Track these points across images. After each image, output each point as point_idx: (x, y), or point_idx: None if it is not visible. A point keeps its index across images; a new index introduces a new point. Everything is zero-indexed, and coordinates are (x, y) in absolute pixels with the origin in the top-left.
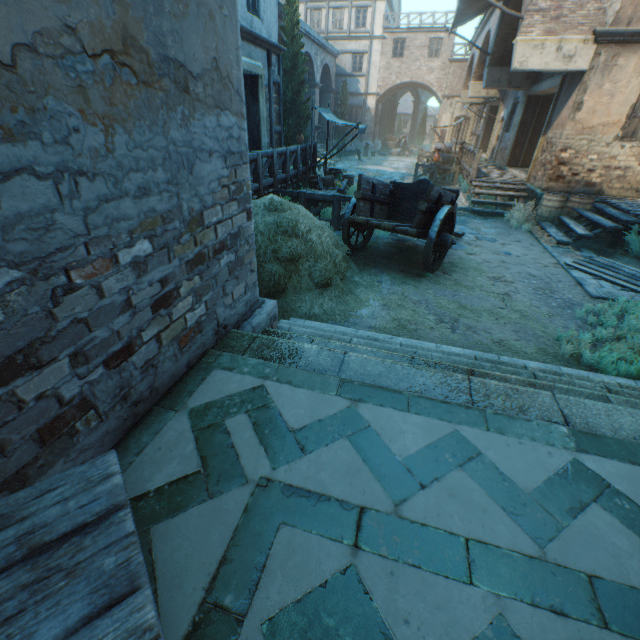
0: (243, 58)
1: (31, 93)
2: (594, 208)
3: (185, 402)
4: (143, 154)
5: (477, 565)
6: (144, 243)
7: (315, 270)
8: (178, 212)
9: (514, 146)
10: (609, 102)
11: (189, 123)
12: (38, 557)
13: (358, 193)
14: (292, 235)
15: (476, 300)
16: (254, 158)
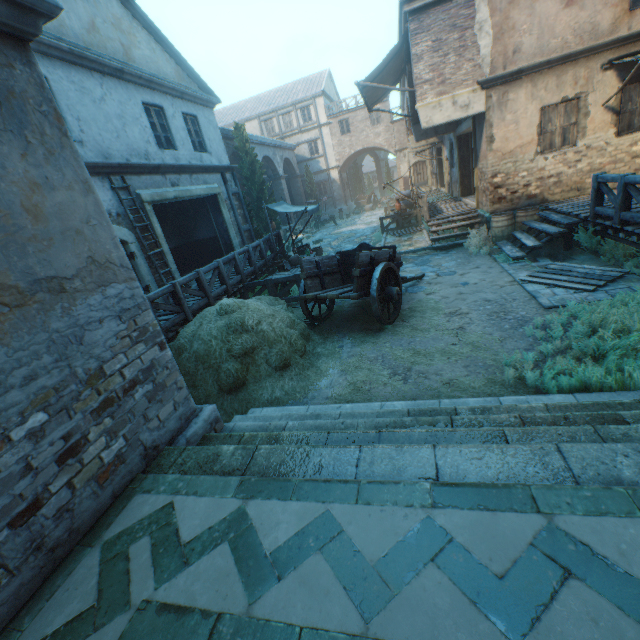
0: (199, 186)
1: None
2: (541, 217)
3: (102, 535)
4: (25, 353)
5: None
6: (38, 415)
7: (271, 356)
8: (73, 378)
9: (461, 178)
10: (516, 128)
11: (71, 311)
12: None
13: (302, 274)
14: (243, 331)
15: (430, 342)
16: (215, 266)
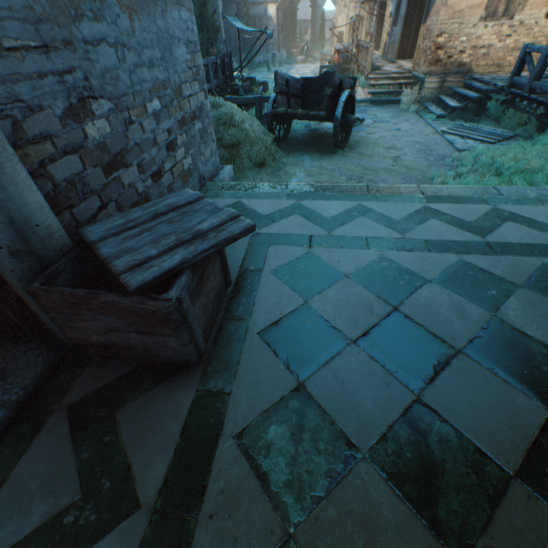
0: None
1: None
2: (465, 85)
3: None
4: (147, 37)
5: (371, 244)
6: (156, 101)
7: (252, 153)
8: (169, 83)
9: (402, 39)
10: None
11: (165, 16)
12: (178, 211)
13: (276, 88)
14: (230, 126)
15: (375, 163)
16: None
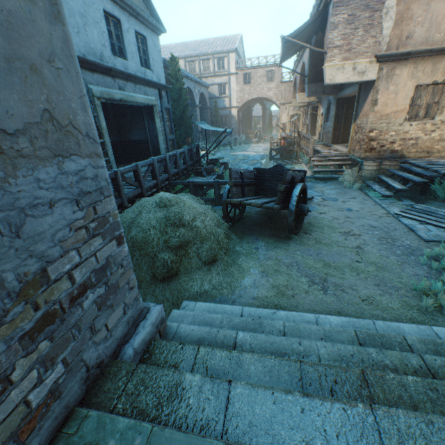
0: (141, 95)
1: None
2: (402, 168)
3: None
4: None
5: None
6: None
7: (202, 250)
8: None
9: (334, 130)
10: (395, 97)
11: (6, 184)
12: None
13: (230, 181)
14: (180, 225)
15: (336, 256)
16: (151, 163)
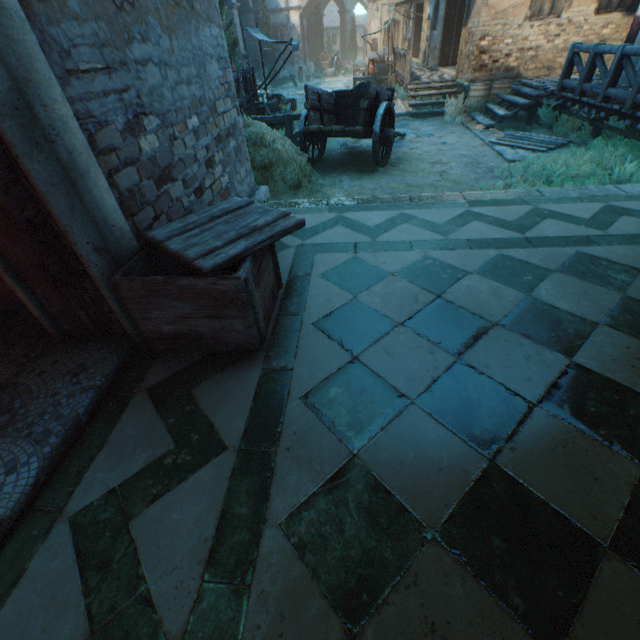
0: None
1: (144, 14)
2: (513, 91)
3: None
4: (184, 55)
5: (415, 246)
6: (195, 118)
7: (286, 175)
8: (205, 100)
9: (442, 44)
10: None
11: (198, 33)
12: (231, 214)
13: (307, 104)
14: (261, 146)
15: (420, 180)
16: None
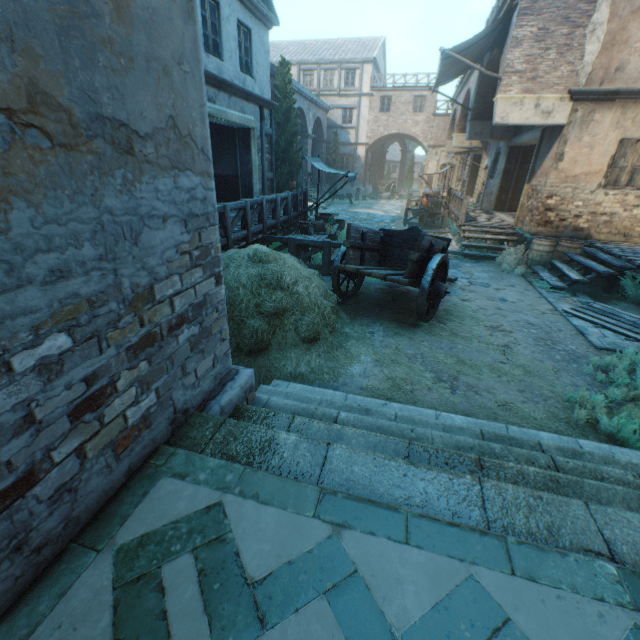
0: (236, 112)
1: None
2: (585, 252)
3: (114, 535)
4: (59, 229)
5: None
6: (59, 337)
7: (302, 324)
8: (115, 291)
9: (499, 192)
10: (589, 153)
11: (133, 188)
12: None
13: (347, 241)
14: (277, 287)
15: (475, 353)
16: (242, 206)
